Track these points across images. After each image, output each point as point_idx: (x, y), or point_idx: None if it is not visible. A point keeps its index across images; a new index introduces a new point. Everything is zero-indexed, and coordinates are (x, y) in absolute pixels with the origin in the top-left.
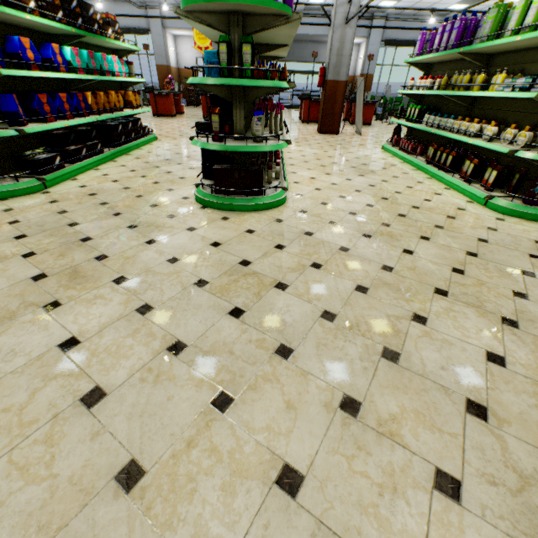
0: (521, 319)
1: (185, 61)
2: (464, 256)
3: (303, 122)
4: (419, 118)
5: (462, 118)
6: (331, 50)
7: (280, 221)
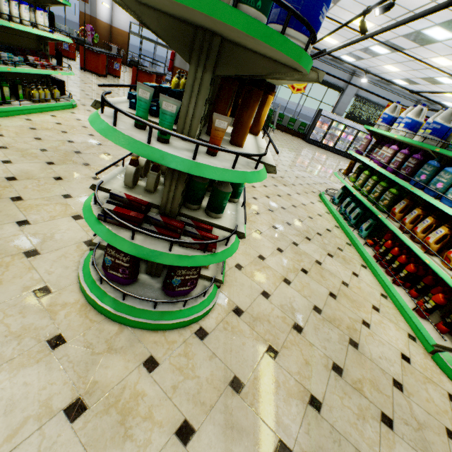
0: None
1: (119, 21)
2: None
3: None
4: None
5: None
6: None
7: None
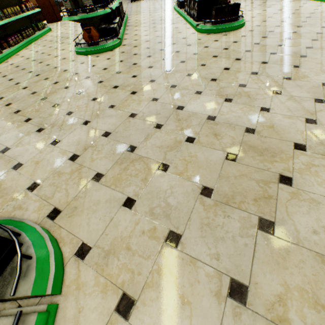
0: None
1: None
2: None
3: None
4: None
5: None
6: None
7: (252, 31)
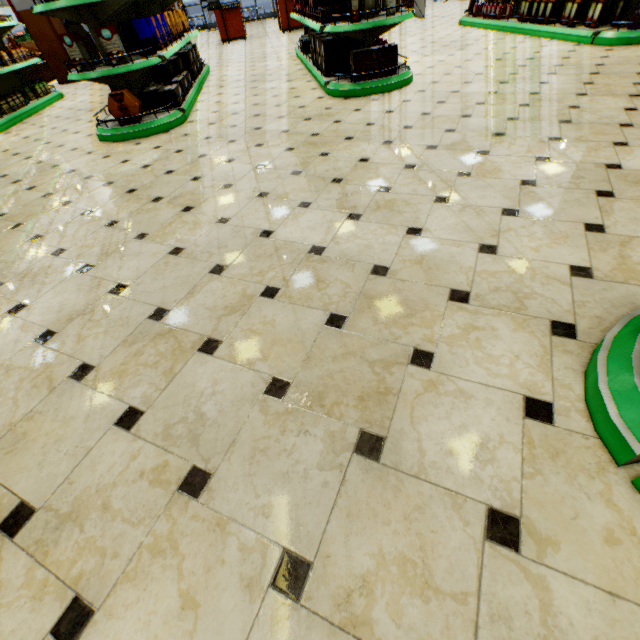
0: None
1: None
2: (589, 76)
3: None
4: None
5: None
6: None
7: (423, 91)
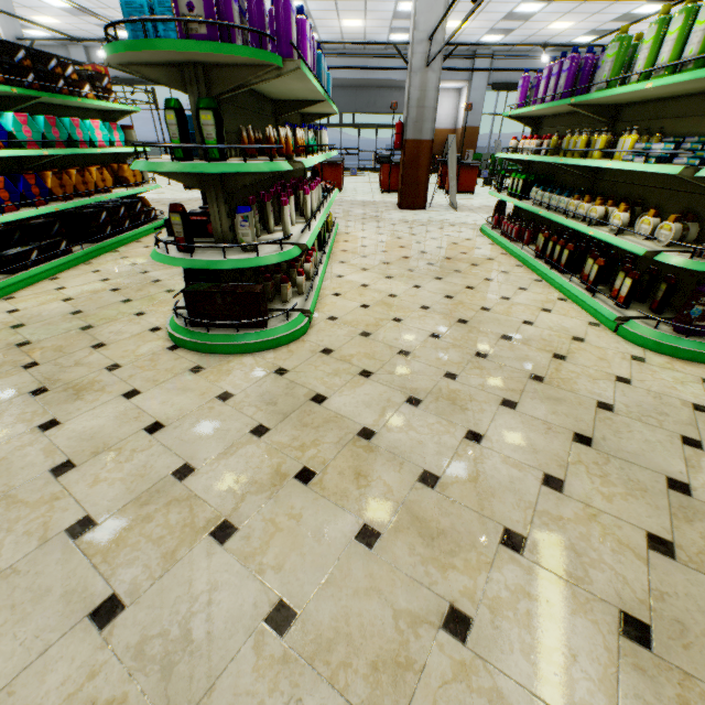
0: (659, 620)
1: None
2: (569, 445)
3: (383, 192)
4: (524, 192)
5: (580, 196)
6: (409, 100)
7: (282, 373)
